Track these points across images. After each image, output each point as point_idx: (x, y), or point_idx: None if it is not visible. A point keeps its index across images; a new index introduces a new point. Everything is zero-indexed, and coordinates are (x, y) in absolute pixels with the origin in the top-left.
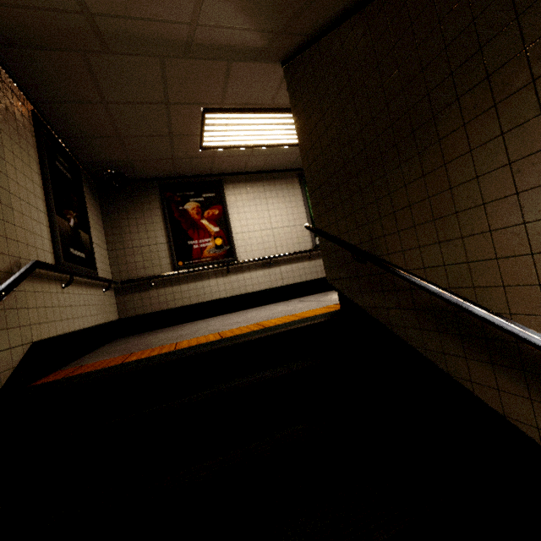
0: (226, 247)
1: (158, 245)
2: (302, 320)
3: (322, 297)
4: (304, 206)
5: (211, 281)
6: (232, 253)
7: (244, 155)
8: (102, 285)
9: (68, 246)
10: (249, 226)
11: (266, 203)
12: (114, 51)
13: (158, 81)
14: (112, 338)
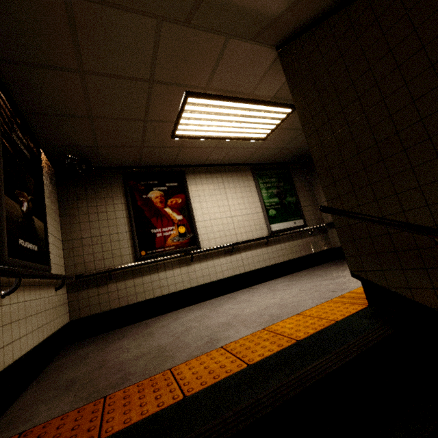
0: (190, 235)
1: (119, 234)
2: (343, 328)
3: (294, 285)
4: (258, 196)
5: (175, 271)
6: (195, 240)
7: (209, 147)
8: (54, 282)
9: (17, 236)
10: (211, 214)
11: (225, 193)
12: (106, 1)
13: (148, 51)
14: (59, 347)
